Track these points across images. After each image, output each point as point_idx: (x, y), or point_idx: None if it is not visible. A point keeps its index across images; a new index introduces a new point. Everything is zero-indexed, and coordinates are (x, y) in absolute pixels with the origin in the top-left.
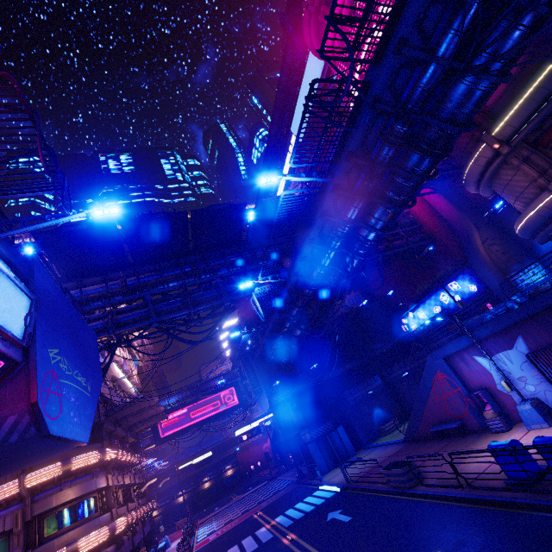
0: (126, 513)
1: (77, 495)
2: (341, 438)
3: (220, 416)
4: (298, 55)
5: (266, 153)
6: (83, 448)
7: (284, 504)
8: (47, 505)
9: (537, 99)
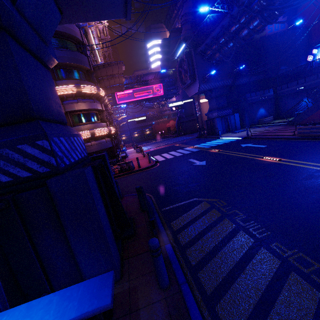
0: (114, 126)
1: (87, 108)
2: (235, 119)
3: (151, 99)
4: None
5: None
6: (85, 82)
7: (195, 142)
8: (72, 108)
9: None
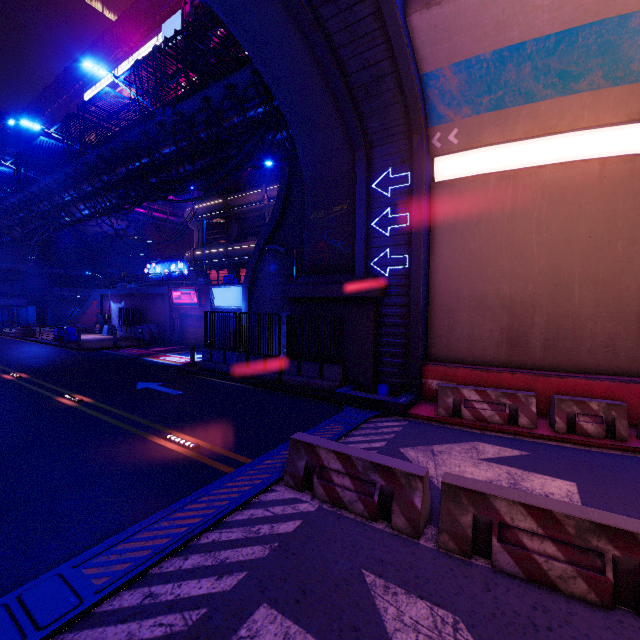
0: None
1: None
2: (28, 313)
3: None
4: None
5: (127, 12)
6: None
7: None
8: None
9: (209, 210)
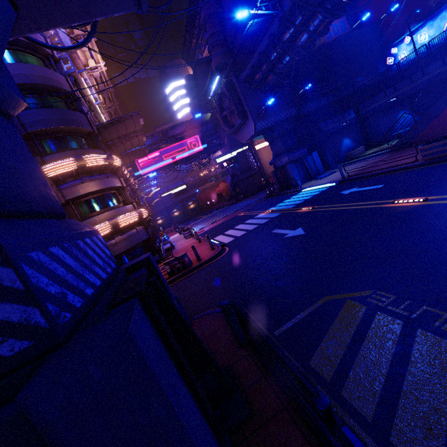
0: (145, 207)
1: (100, 188)
2: (314, 161)
3: (188, 159)
4: None
5: None
6: (88, 151)
7: (267, 205)
8: (75, 193)
9: None
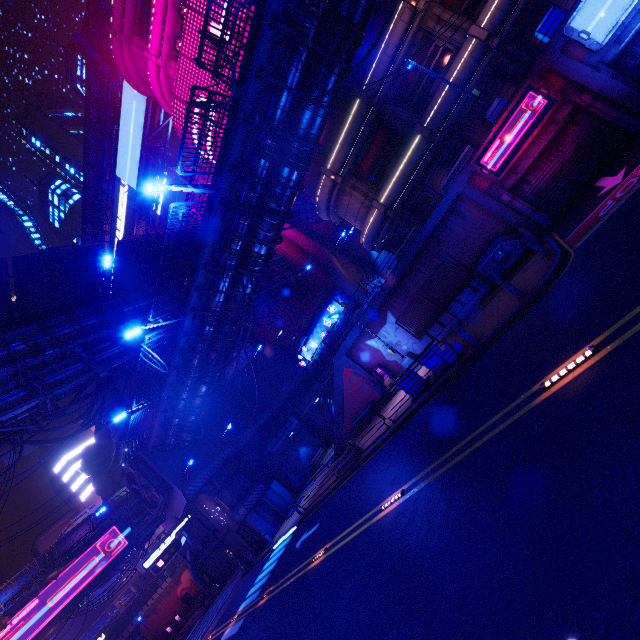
0: None
1: None
2: (278, 493)
3: (103, 576)
4: (111, 87)
5: (84, 204)
6: None
7: (239, 597)
8: None
9: (349, 141)
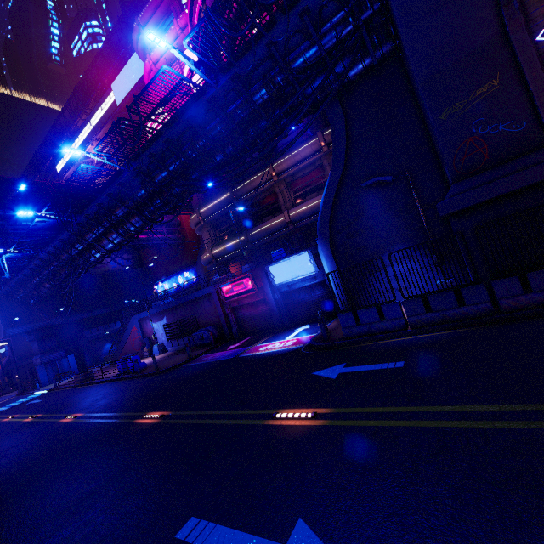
0: None
1: None
2: (69, 362)
3: None
4: (130, 39)
5: (78, 86)
6: None
7: None
8: None
9: (216, 208)
